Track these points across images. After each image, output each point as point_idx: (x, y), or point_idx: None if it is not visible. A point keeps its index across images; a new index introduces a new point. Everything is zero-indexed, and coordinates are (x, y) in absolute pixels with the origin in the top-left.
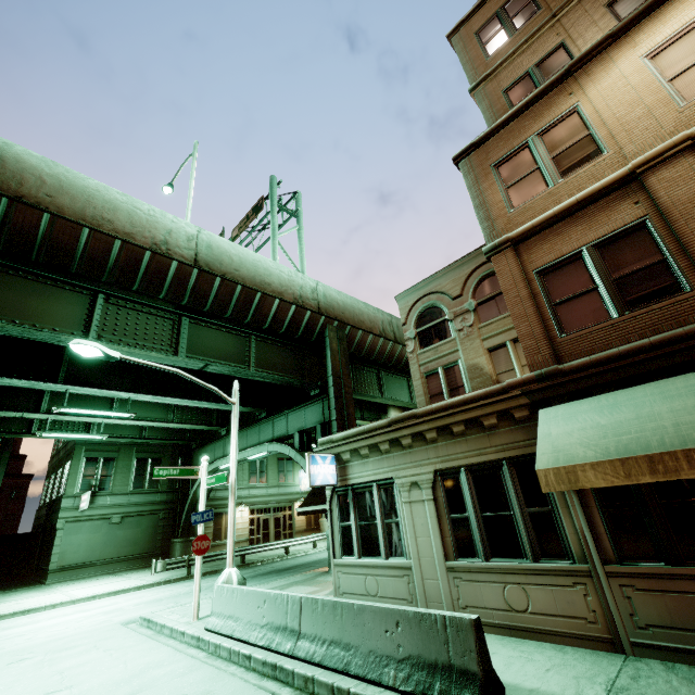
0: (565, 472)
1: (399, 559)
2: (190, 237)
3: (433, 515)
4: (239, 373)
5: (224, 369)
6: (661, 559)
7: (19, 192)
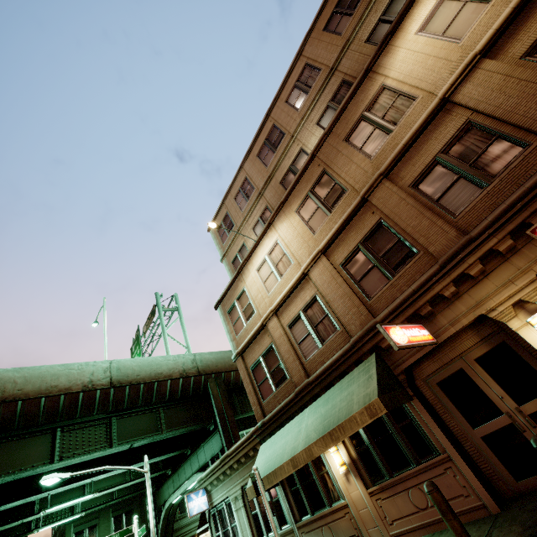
0: (252, 488)
1: None
2: (106, 369)
3: (245, 515)
4: (155, 439)
5: (144, 441)
6: (309, 513)
7: (3, 397)
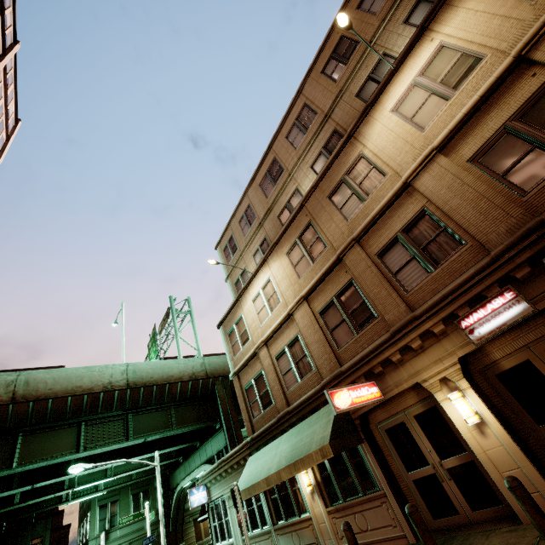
0: None
1: (231, 539)
2: (123, 372)
3: (236, 512)
4: (166, 434)
5: (157, 436)
6: (284, 519)
7: (37, 396)
